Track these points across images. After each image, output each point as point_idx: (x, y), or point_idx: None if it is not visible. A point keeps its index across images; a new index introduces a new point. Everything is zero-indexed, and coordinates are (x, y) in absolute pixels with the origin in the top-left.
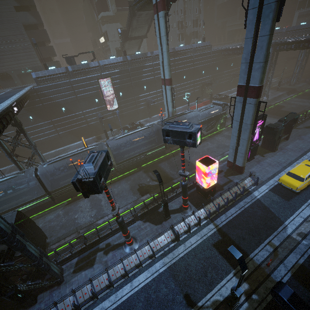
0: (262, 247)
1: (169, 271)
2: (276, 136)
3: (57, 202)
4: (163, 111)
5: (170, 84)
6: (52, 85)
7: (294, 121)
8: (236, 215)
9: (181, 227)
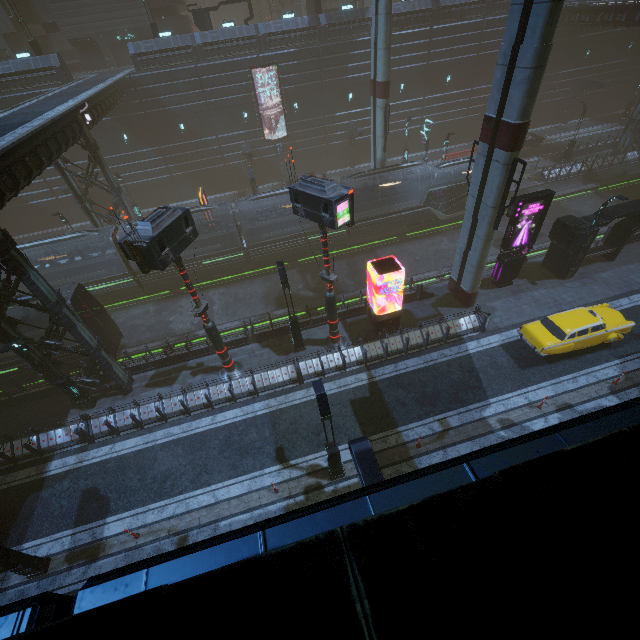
0: (426, 422)
1: (270, 417)
2: (571, 245)
3: (148, 292)
4: None
5: (384, 96)
6: (162, 73)
7: (639, 220)
8: (413, 370)
9: (311, 365)
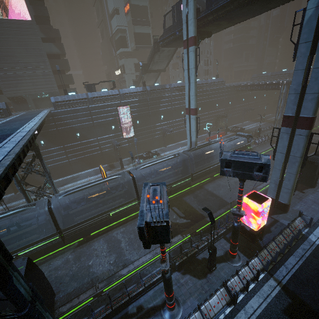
0: None
1: None
2: (316, 170)
3: (66, 243)
4: (178, 140)
5: (195, 114)
6: (70, 110)
7: None
8: (299, 267)
9: (235, 284)
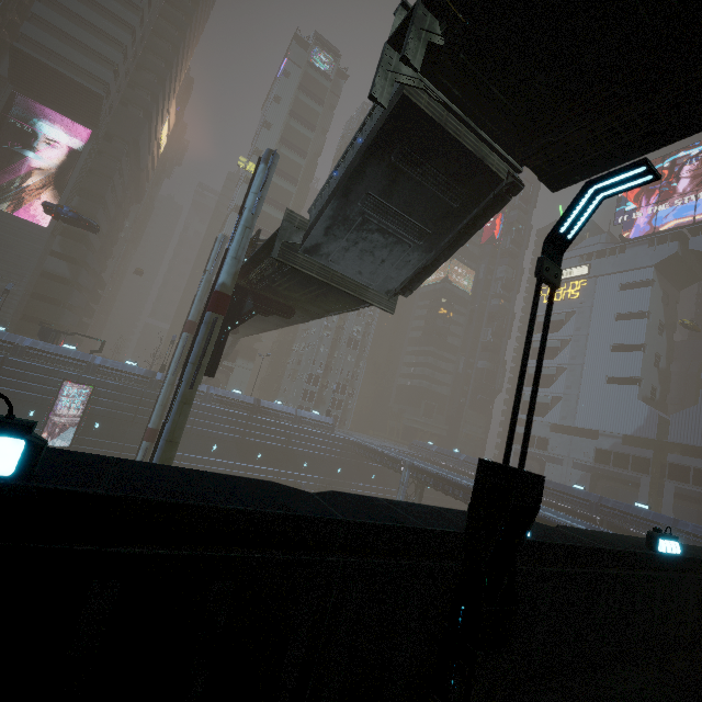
0: None
1: None
2: None
3: None
4: None
5: (148, 438)
6: None
7: None
8: None
9: None
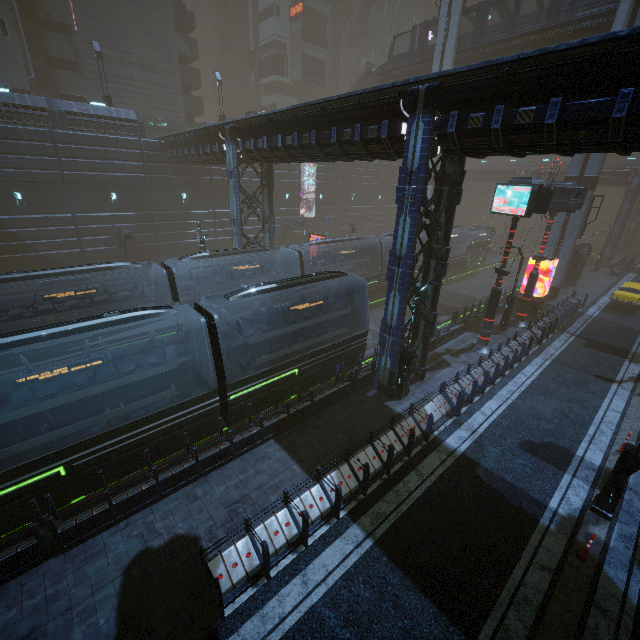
0: (637, 345)
1: (557, 364)
2: (580, 261)
3: None
4: None
5: (433, 183)
6: None
7: (586, 254)
8: (585, 327)
9: (537, 331)
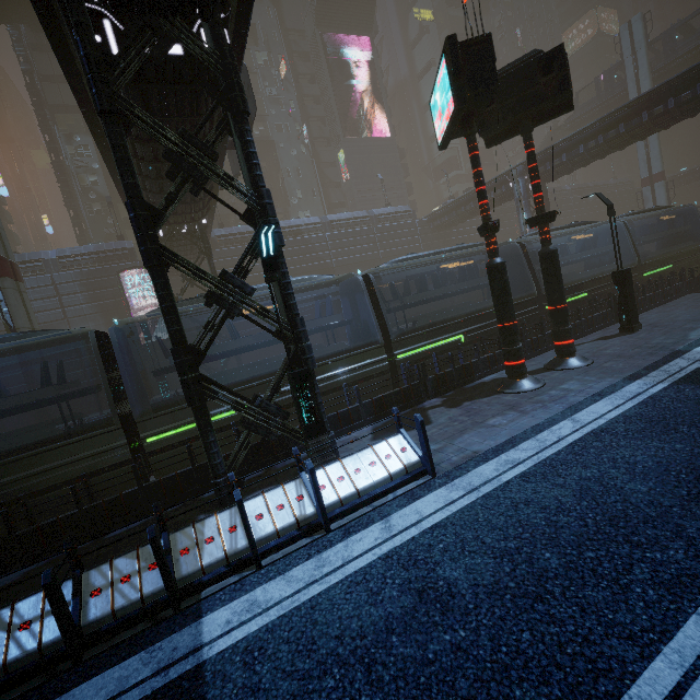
0: None
1: None
2: None
3: None
4: None
5: (664, 178)
6: None
7: None
8: None
9: None
